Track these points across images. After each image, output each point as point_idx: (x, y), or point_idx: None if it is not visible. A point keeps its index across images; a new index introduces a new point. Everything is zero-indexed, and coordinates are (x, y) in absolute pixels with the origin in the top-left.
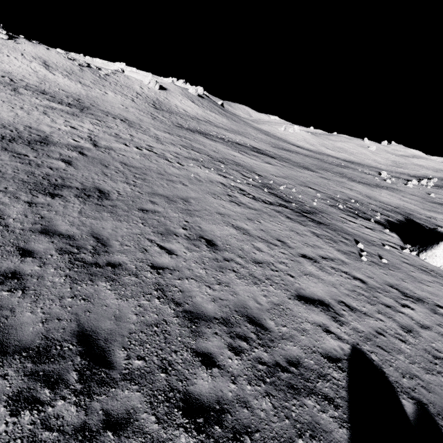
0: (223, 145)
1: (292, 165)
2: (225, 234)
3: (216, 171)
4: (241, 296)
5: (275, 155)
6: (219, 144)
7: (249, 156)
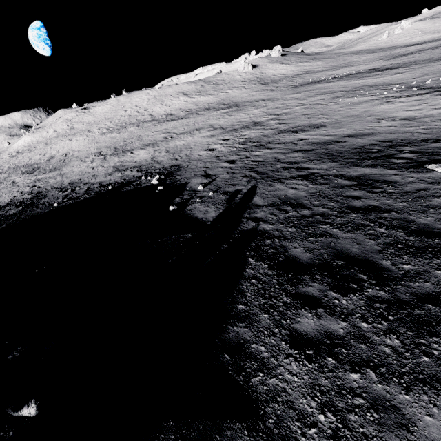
0: (341, 81)
1: (423, 63)
2: (407, 114)
3: (361, 96)
4: None
5: (397, 65)
6: (337, 82)
7: (373, 77)
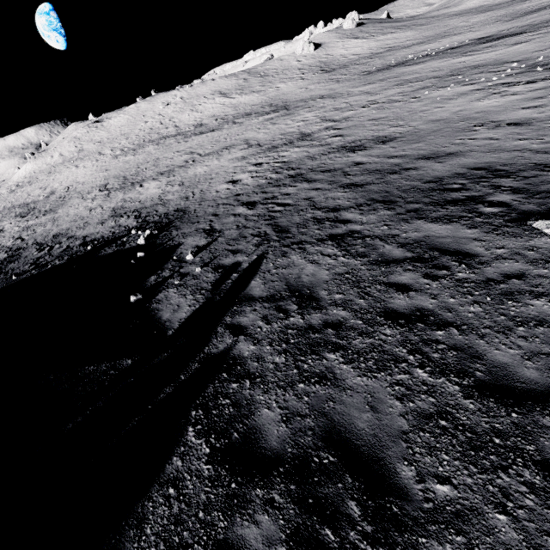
0: (435, 60)
1: None
2: (521, 116)
3: (457, 85)
4: None
5: (521, 28)
6: (429, 63)
7: (481, 51)
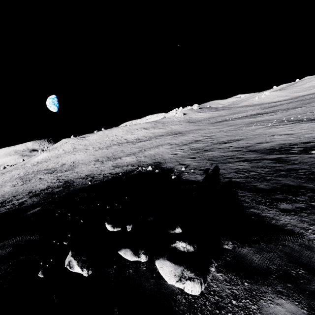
0: (240, 119)
1: (285, 110)
2: (287, 132)
3: (255, 126)
4: (309, 136)
5: (270, 111)
6: (238, 120)
7: (258, 117)
